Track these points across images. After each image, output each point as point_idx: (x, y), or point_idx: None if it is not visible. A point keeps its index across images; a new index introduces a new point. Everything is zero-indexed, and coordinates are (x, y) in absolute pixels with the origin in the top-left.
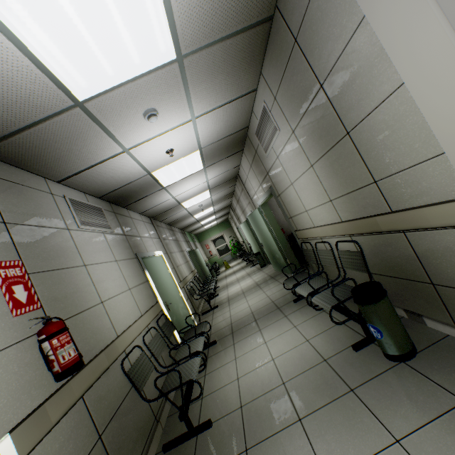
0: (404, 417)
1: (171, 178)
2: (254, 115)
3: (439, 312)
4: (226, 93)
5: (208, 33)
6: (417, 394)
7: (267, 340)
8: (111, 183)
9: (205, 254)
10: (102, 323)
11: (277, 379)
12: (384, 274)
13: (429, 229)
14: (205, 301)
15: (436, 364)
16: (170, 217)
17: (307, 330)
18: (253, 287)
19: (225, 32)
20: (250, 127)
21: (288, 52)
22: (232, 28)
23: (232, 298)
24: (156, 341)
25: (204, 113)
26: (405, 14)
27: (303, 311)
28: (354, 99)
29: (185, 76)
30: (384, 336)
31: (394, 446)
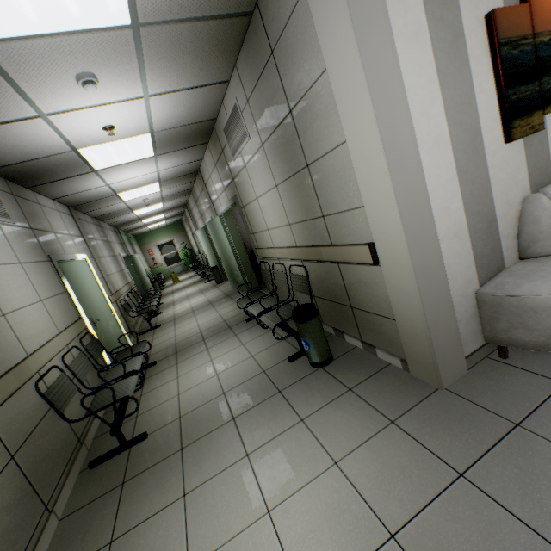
0: (311, 405)
1: (107, 161)
2: (224, 108)
3: (353, 329)
4: (192, 77)
5: (175, 9)
6: (324, 388)
7: (214, 358)
8: (12, 153)
9: (147, 262)
10: (5, 339)
11: (219, 391)
12: (323, 298)
13: (353, 263)
14: (143, 319)
15: (342, 367)
16: (99, 210)
17: (254, 347)
18: (205, 305)
19: (196, 13)
20: (218, 120)
21: (265, 61)
22: (205, 11)
23: (180, 316)
24: (79, 362)
25: (161, 92)
26: (351, 87)
27: (254, 330)
28: (314, 137)
29: (140, 46)
30: (311, 348)
31: (299, 423)
